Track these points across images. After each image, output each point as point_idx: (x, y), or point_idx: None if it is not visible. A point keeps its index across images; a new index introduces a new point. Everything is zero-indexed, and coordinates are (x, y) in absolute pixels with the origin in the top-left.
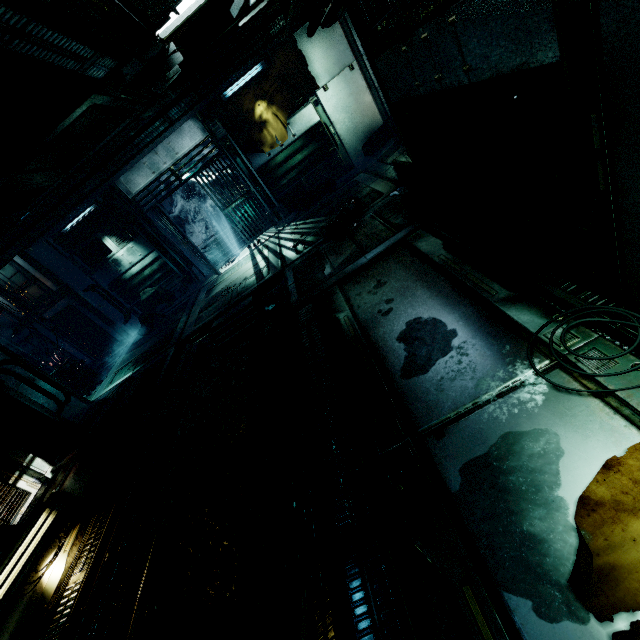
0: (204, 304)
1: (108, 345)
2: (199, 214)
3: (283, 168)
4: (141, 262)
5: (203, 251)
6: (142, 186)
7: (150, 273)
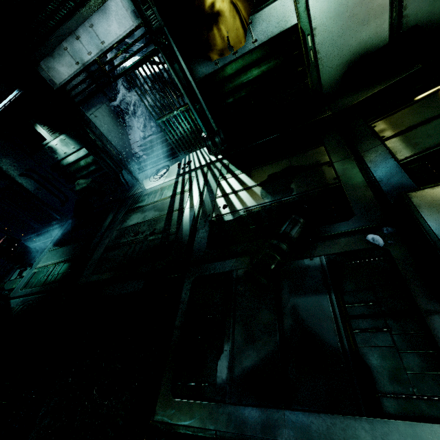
0: (113, 237)
1: (50, 219)
2: (139, 109)
3: (232, 83)
4: (76, 153)
5: (139, 149)
6: (66, 77)
7: (85, 164)
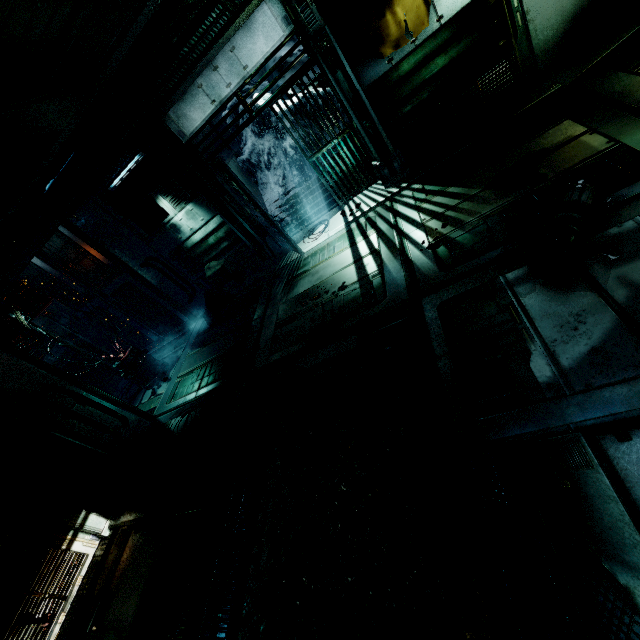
0: (282, 311)
1: (173, 324)
2: (275, 157)
3: (409, 84)
4: (204, 228)
5: (279, 211)
6: (198, 124)
7: (215, 241)
